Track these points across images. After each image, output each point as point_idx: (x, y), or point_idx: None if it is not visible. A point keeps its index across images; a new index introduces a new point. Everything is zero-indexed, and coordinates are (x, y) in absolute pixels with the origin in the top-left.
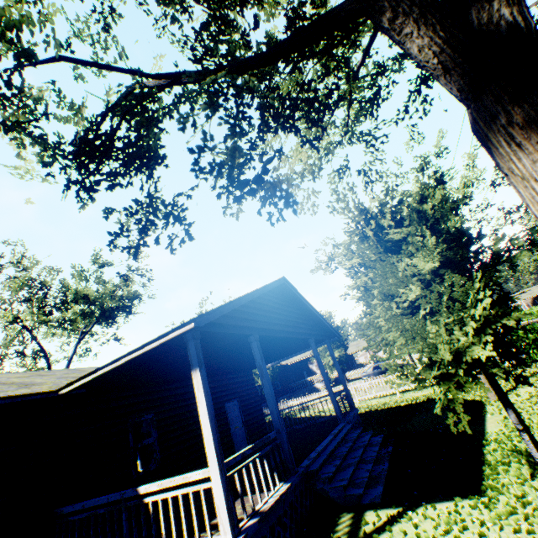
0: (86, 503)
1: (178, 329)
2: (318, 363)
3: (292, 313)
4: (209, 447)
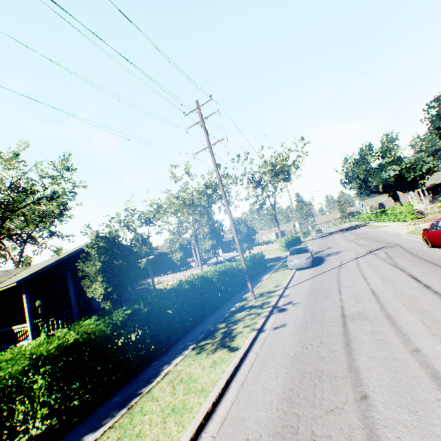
0: (0, 330)
1: (13, 284)
2: None
3: None
4: (28, 318)
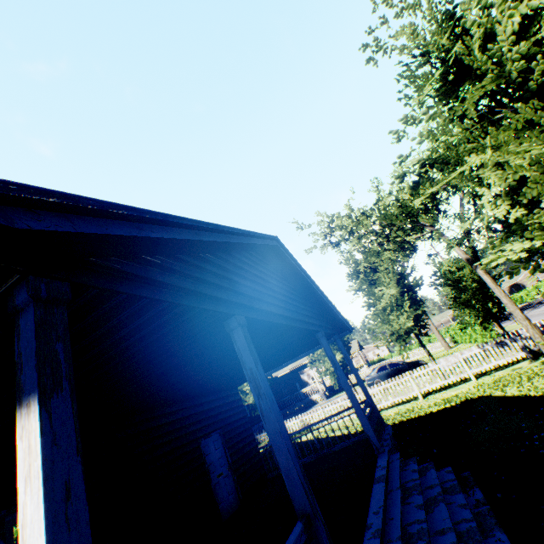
0: None
1: None
2: (334, 366)
3: (292, 295)
4: None
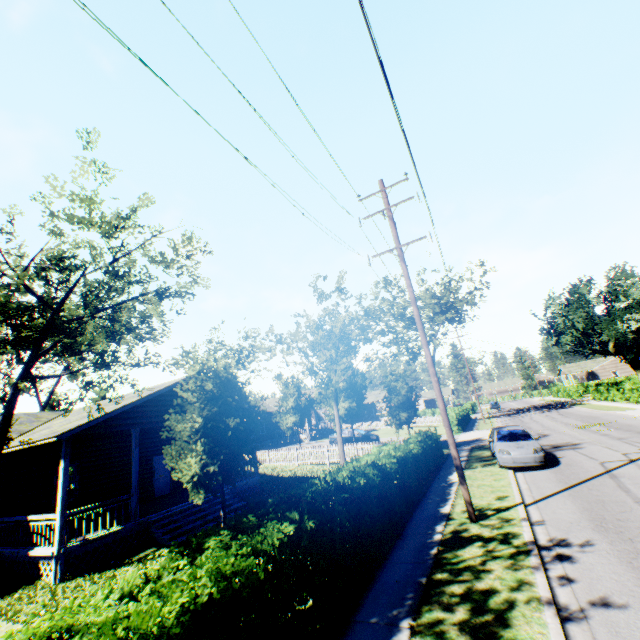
0: (5, 519)
1: (50, 439)
2: None
3: None
4: (59, 503)
